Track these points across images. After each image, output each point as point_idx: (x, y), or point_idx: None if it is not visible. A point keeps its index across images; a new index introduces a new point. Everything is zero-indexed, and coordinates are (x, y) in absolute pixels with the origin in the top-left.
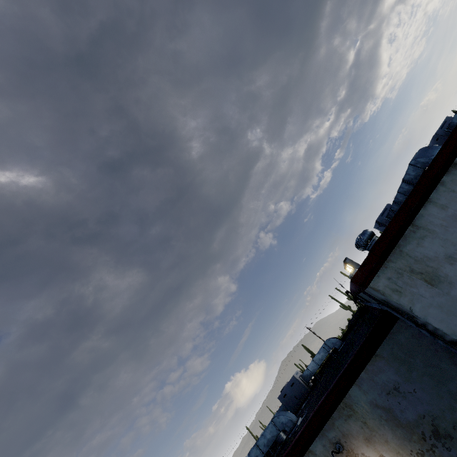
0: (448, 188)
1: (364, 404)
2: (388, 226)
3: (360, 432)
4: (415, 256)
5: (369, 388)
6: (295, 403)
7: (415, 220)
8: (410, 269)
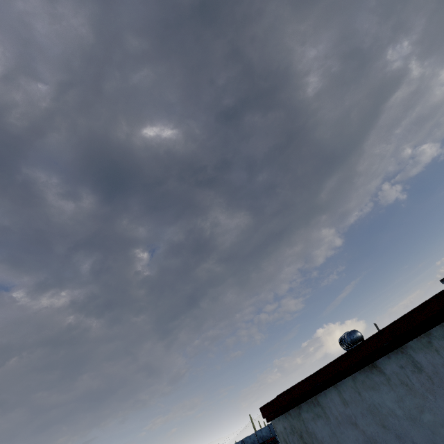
0: (356, 386)
1: None
2: (295, 385)
3: None
4: (307, 427)
5: None
6: None
7: (319, 395)
8: (300, 434)
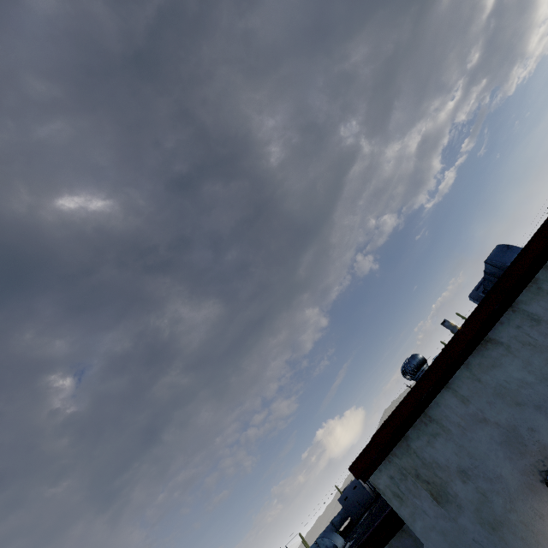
0: (473, 374)
1: None
2: (394, 410)
3: None
4: (423, 458)
5: None
6: (357, 509)
7: (428, 408)
8: (415, 473)
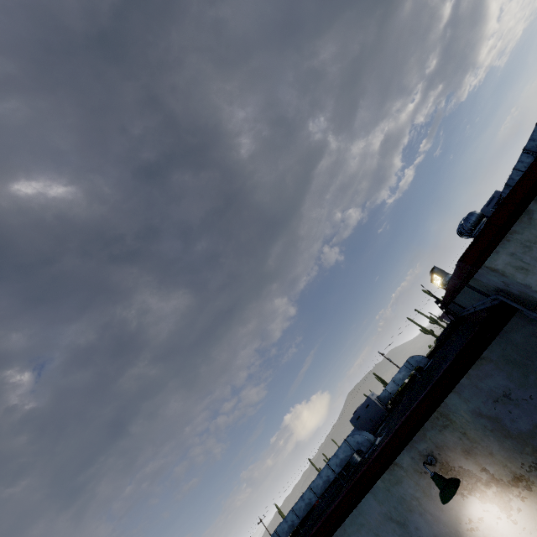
0: None
1: (464, 413)
2: (514, 186)
3: (458, 443)
4: None
5: (471, 396)
6: (370, 426)
7: None
8: None
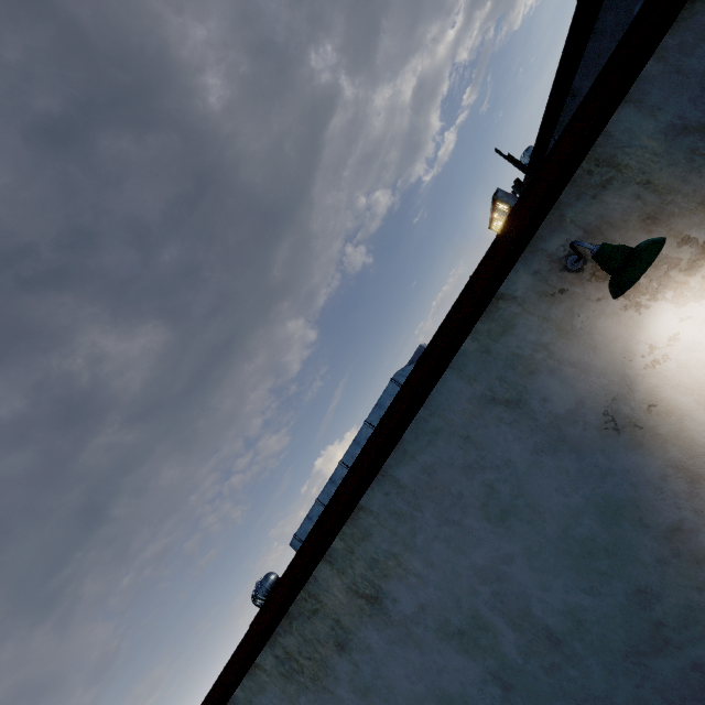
0: None
1: (649, 140)
2: None
3: (632, 209)
4: None
5: (666, 96)
6: None
7: None
8: None
